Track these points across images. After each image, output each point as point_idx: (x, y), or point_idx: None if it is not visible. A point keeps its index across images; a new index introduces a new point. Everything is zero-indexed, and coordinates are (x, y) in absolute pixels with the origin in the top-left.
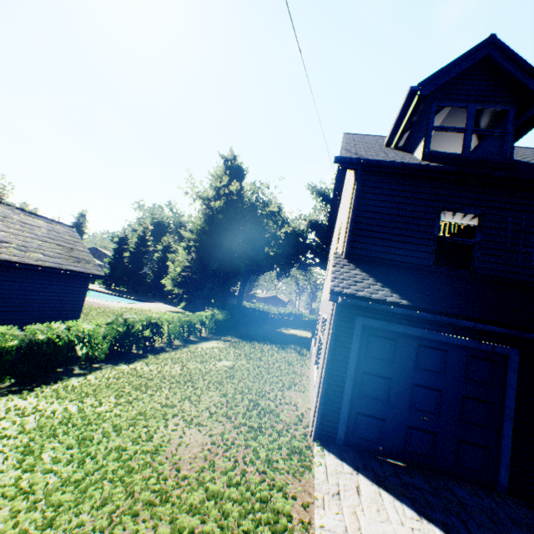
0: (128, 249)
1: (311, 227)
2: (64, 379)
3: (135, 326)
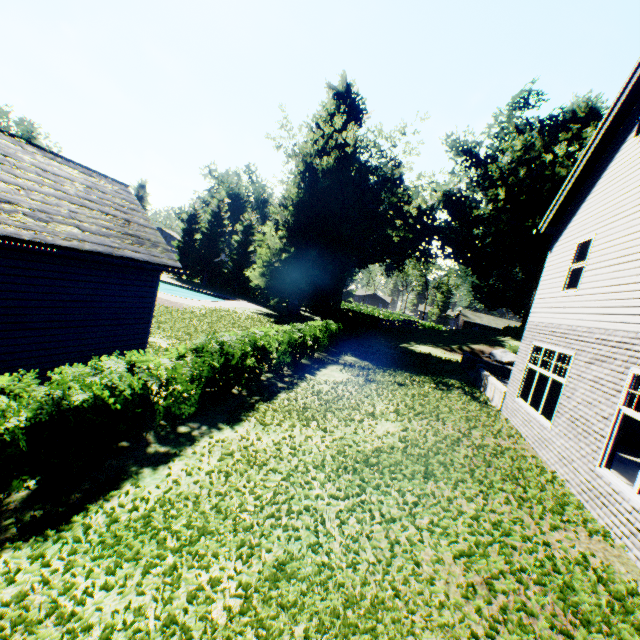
0: (199, 230)
1: (444, 202)
2: (130, 474)
3: (235, 355)
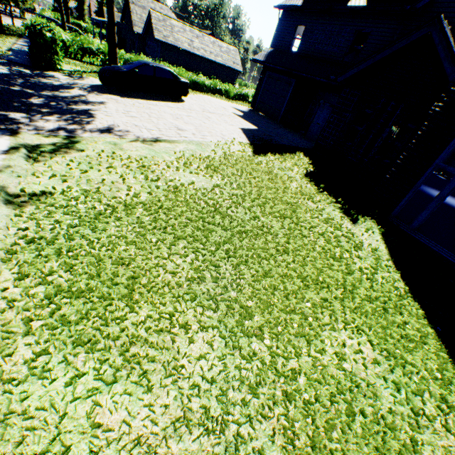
0: None
1: None
2: None
3: (245, 94)
